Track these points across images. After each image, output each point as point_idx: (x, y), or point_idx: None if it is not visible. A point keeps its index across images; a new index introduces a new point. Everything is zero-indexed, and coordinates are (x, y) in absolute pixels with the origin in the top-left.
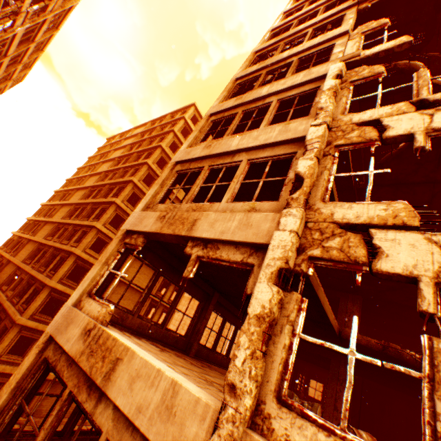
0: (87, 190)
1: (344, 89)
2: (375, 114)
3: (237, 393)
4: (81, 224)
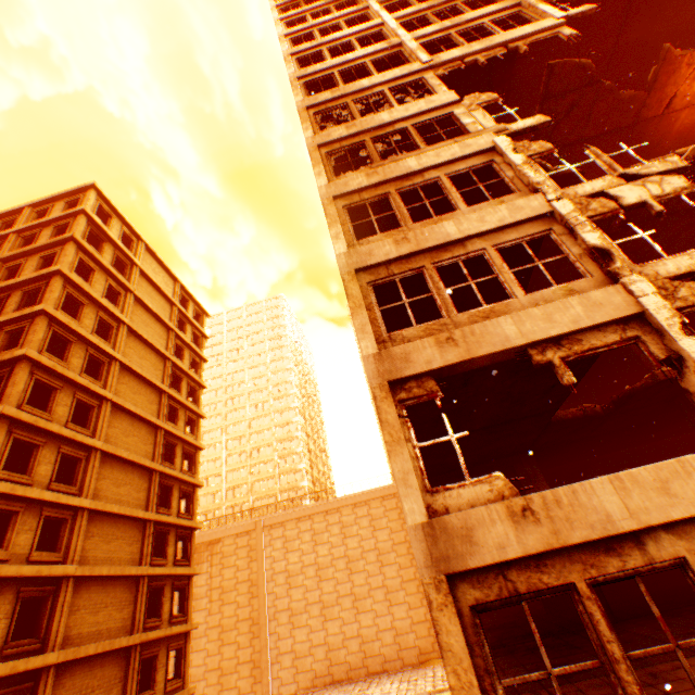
0: None
1: (530, 164)
2: (594, 187)
3: None
4: None
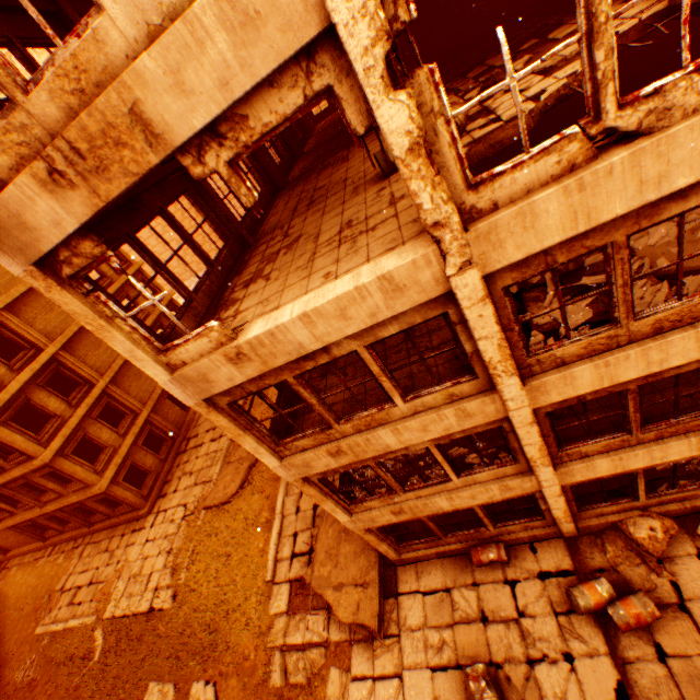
0: None
1: None
2: None
3: (443, 224)
4: None
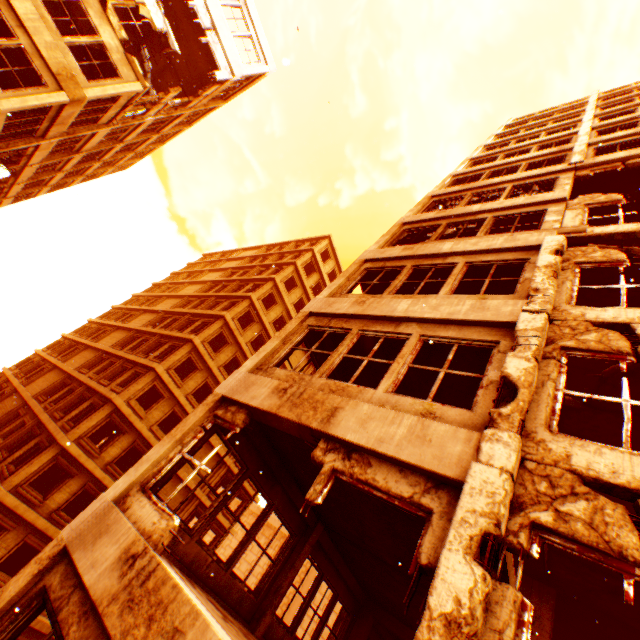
0: (157, 315)
1: (566, 269)
2: (622, 315)
3: None
4: (136, 361)
